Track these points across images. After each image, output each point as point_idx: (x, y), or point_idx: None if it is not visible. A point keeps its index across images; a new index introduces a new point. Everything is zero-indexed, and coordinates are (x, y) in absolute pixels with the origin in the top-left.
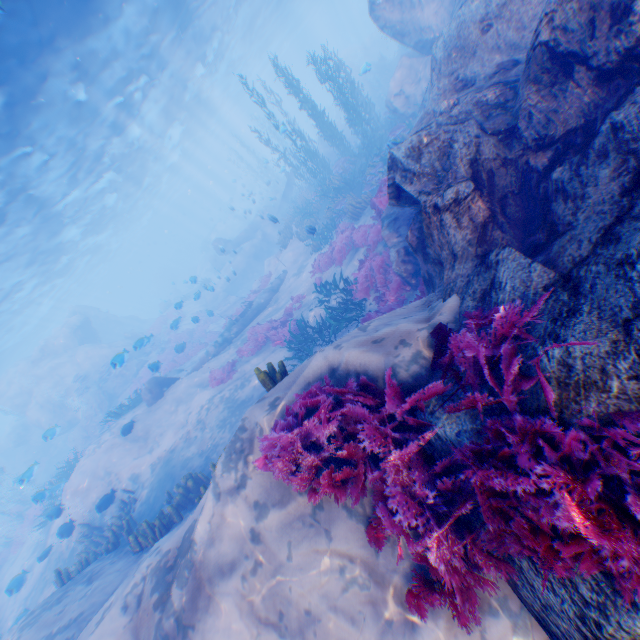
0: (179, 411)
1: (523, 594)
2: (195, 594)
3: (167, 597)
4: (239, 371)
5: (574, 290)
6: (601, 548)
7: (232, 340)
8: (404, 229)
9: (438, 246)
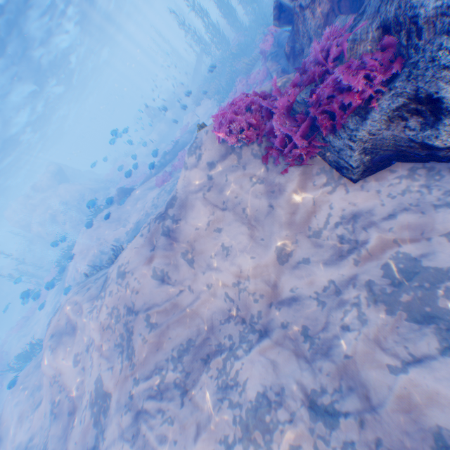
0: (139, 204)
1: (330, 159)
2: (180, 209)
3: (165, 219)
4: (175, 177)
5: (362, 14)
6: (355, 87)
7: (167, 166)
8: (281, 59)
9: (301, 36)
